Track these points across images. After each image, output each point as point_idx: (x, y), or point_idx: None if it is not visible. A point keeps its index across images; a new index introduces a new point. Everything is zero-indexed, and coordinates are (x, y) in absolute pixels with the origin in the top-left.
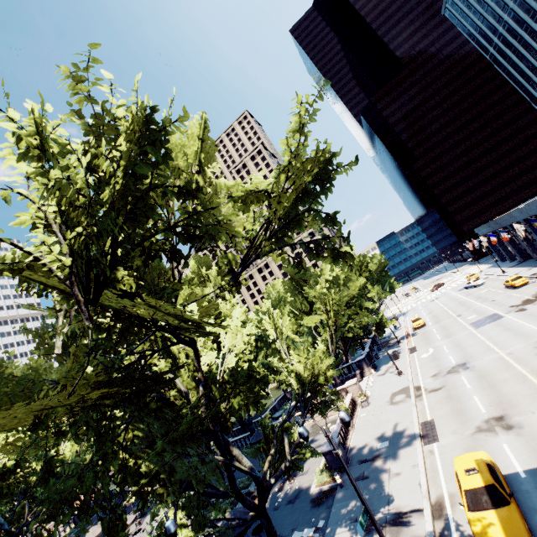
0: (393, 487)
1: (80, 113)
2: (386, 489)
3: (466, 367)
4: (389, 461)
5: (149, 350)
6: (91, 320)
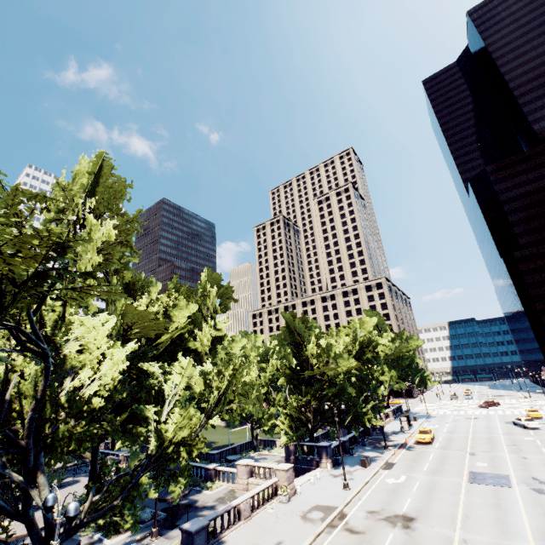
0: None
1: None
2: None
3: (408, 525)
4: None
5: None
6: None
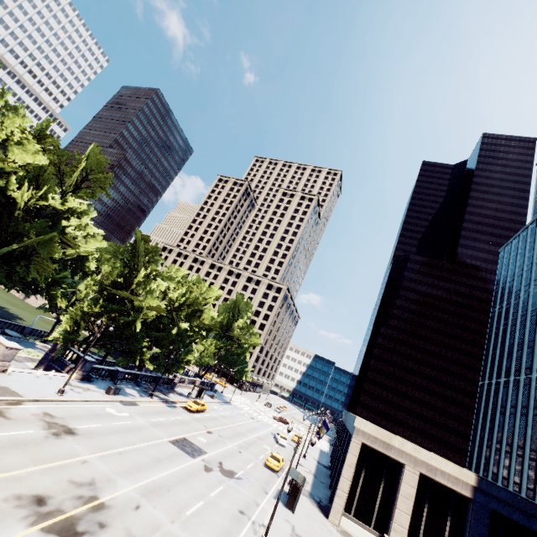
0: None
1: None
2: None
3: (61, 434)
4: None
5: None
6: None
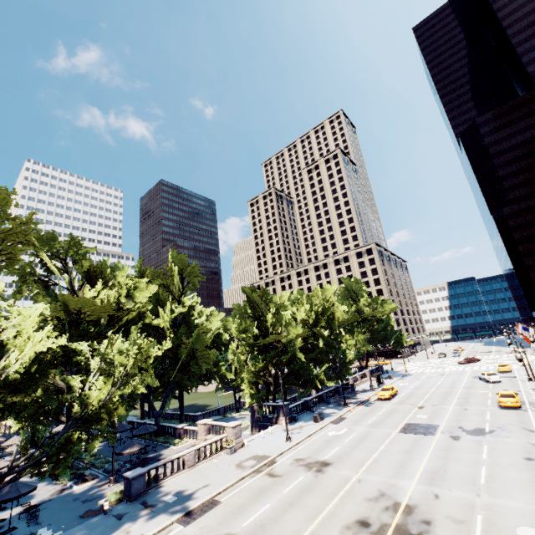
0: None
1: None
2: None
3: (321, 469)
4: (147, 516)
5: None
6: None
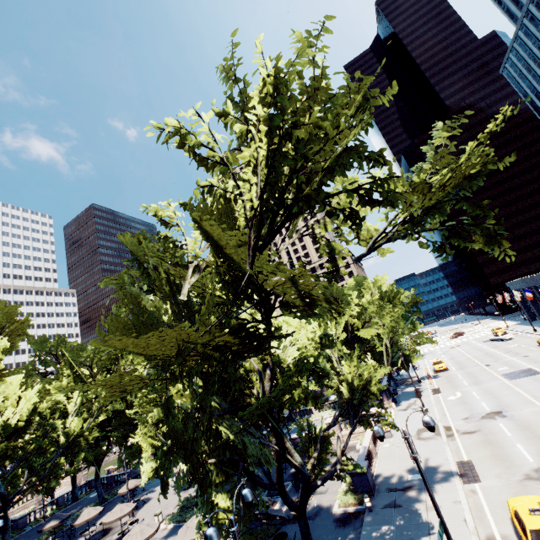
0: (432, 520)
1: (302, 79)
2: (425, 520)
3: (504, 415)
4: (424, 493)
5: (244, 319)
6: (252, 265)
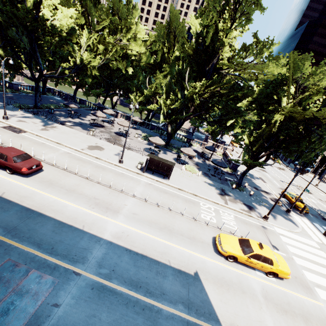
0: (259, 185)
1: None
2: (256, 184)
3: (266, 172)
4: (253, 179)
5: None
6: None
